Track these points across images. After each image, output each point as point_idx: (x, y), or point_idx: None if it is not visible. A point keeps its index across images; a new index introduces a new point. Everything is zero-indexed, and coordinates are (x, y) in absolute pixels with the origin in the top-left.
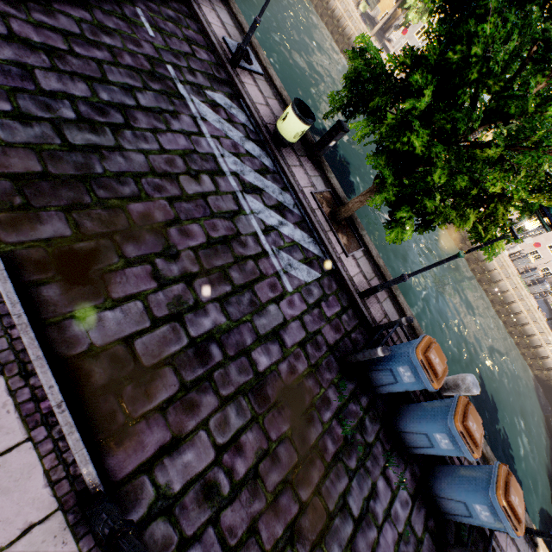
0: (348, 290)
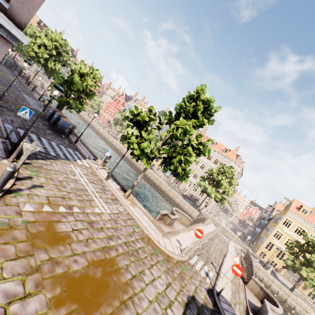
0: None
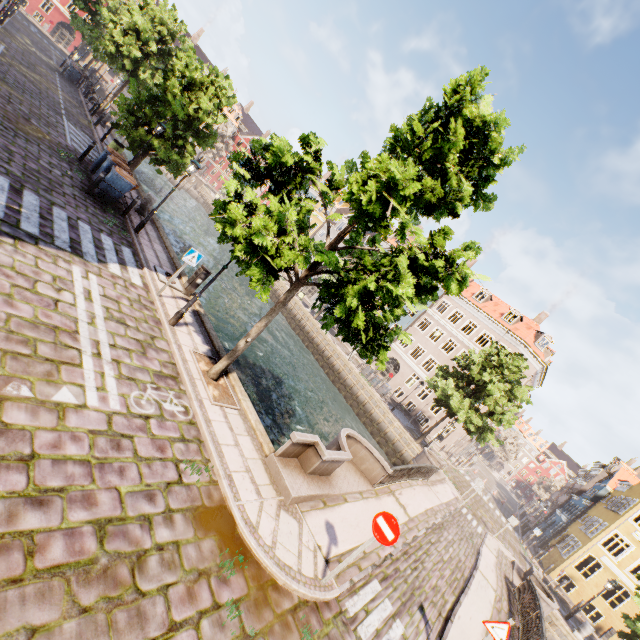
0: None
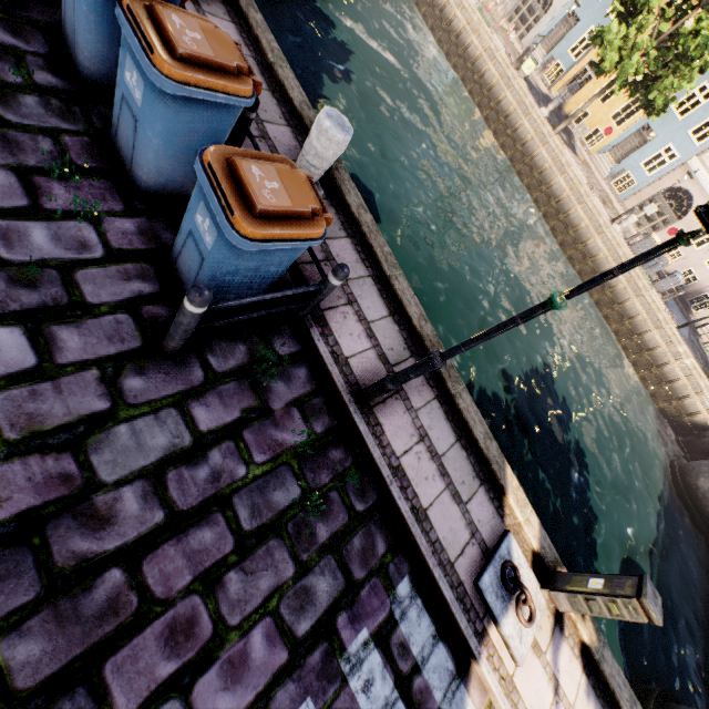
0: None
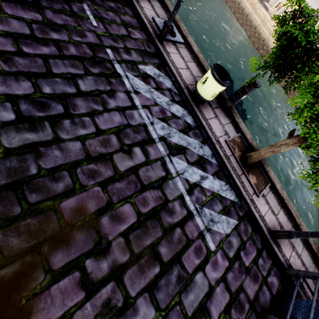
0: (261, 230)
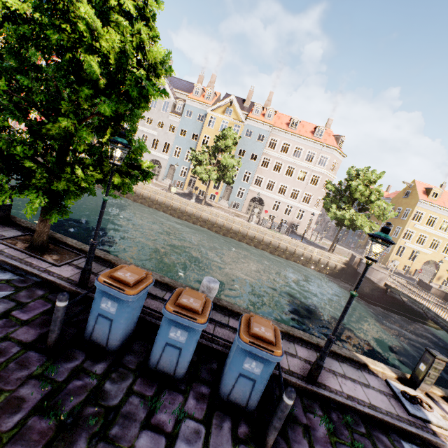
0: (65, 288)
